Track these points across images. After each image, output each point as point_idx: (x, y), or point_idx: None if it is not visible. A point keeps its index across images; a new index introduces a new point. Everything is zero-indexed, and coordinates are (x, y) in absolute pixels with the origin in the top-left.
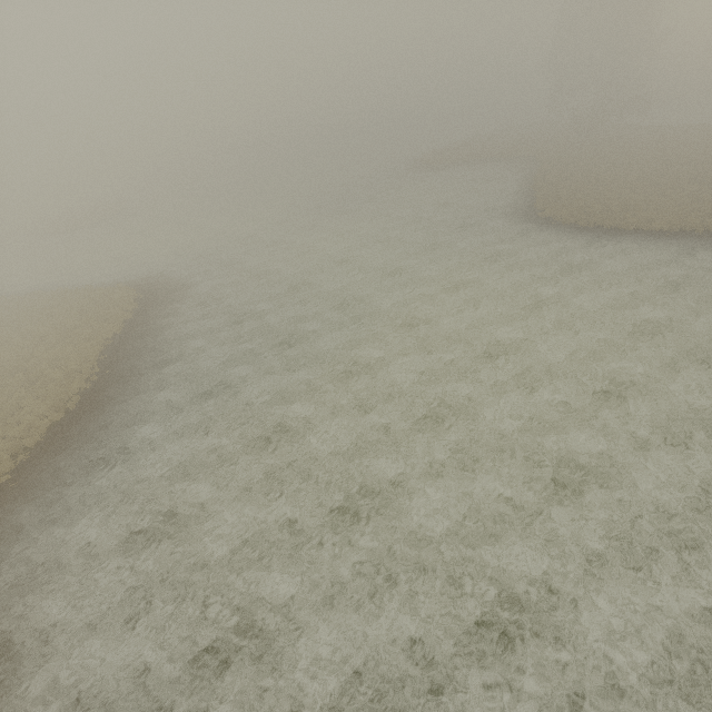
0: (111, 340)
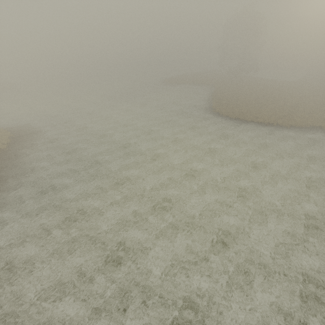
0: None
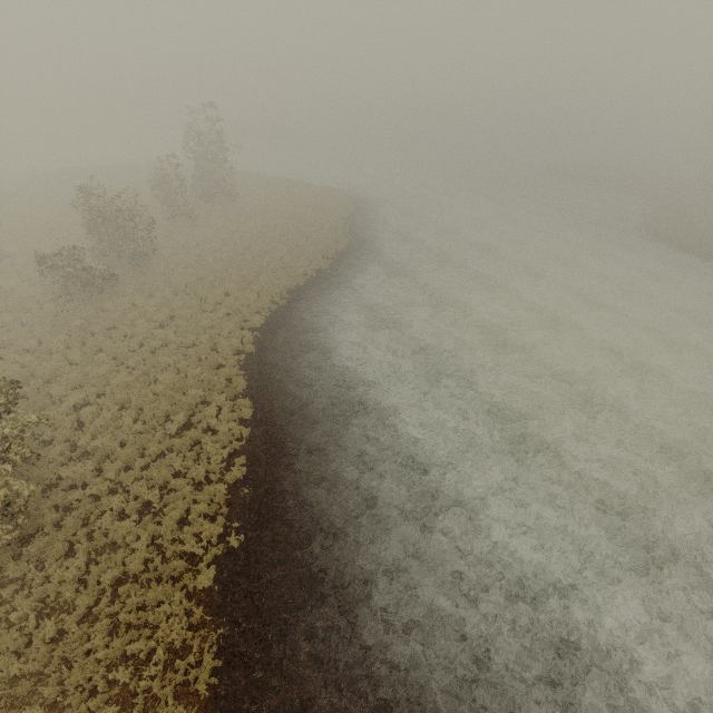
0: (346, 220)
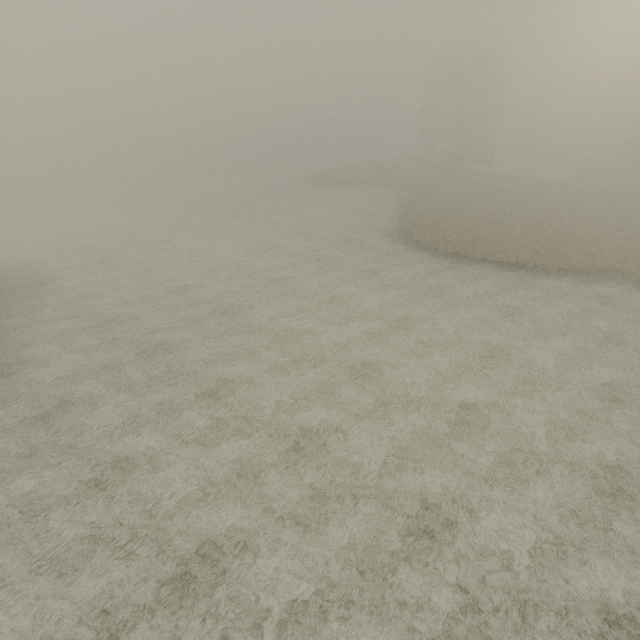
0: None
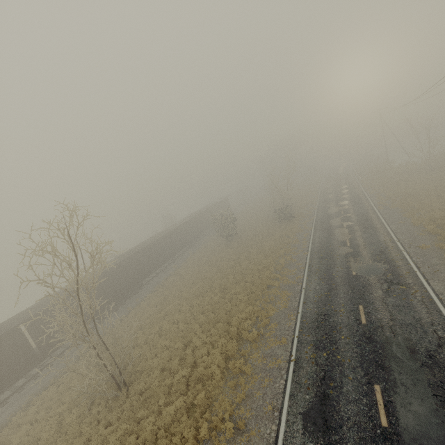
0: None
